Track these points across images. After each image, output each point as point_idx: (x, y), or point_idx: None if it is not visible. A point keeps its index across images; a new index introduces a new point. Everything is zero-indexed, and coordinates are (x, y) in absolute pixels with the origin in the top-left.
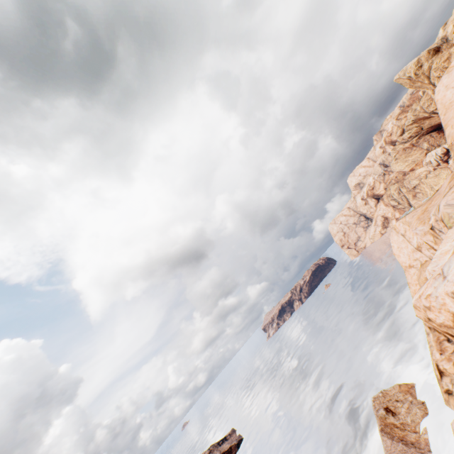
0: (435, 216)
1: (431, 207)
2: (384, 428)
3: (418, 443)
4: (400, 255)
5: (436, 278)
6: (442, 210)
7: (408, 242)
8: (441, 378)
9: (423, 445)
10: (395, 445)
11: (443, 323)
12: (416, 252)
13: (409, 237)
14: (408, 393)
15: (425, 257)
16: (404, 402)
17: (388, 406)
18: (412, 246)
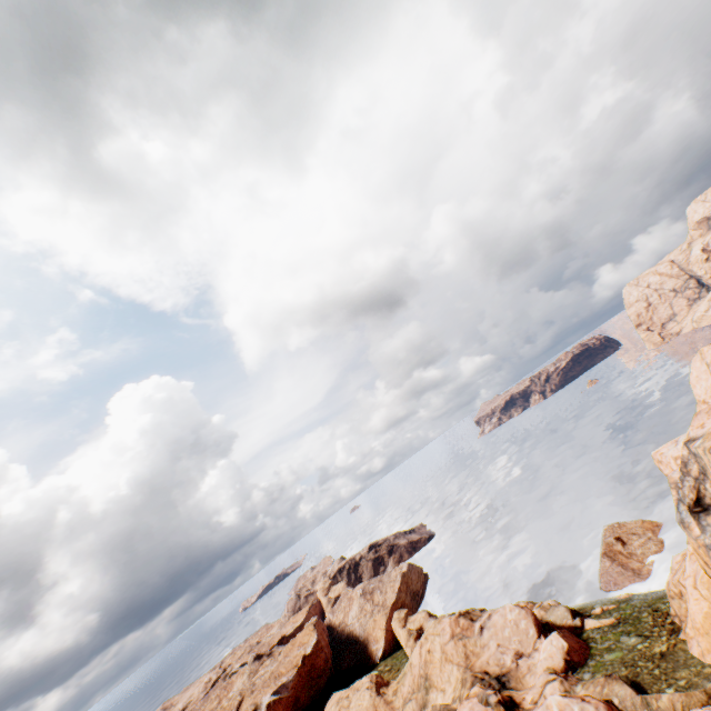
0: None
1: None
2: (607, 553)
3: (638, 570)
4: (696, 386)
5: (672, 443)
6: None
7: (710, 376)
8: None
9: (644, 573)
10: (613, 567)
11: (667, 475)
12: None
13: None
14: (649, 530)
15: None
16: (641, 537)
17: (620, 537)
18: None
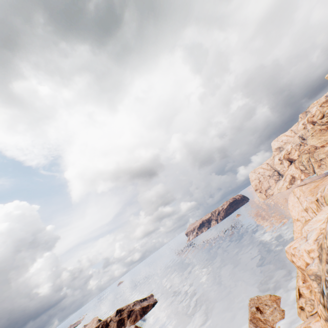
0: (321, 193)
1: (321, 185)
2: (252, 319)
3: None
4: (292, 211)
5: (302, 239)
6: (325, 191)
7: (300, 204)
8: (299, 298)
9: None
10: None
11: (300, 266)
12: (303, 211)
13: (301, 201)
14: (274, 302)
15: (309, 217)
16: (270, 307)
17: (259, 307)
18: (302, 207)
